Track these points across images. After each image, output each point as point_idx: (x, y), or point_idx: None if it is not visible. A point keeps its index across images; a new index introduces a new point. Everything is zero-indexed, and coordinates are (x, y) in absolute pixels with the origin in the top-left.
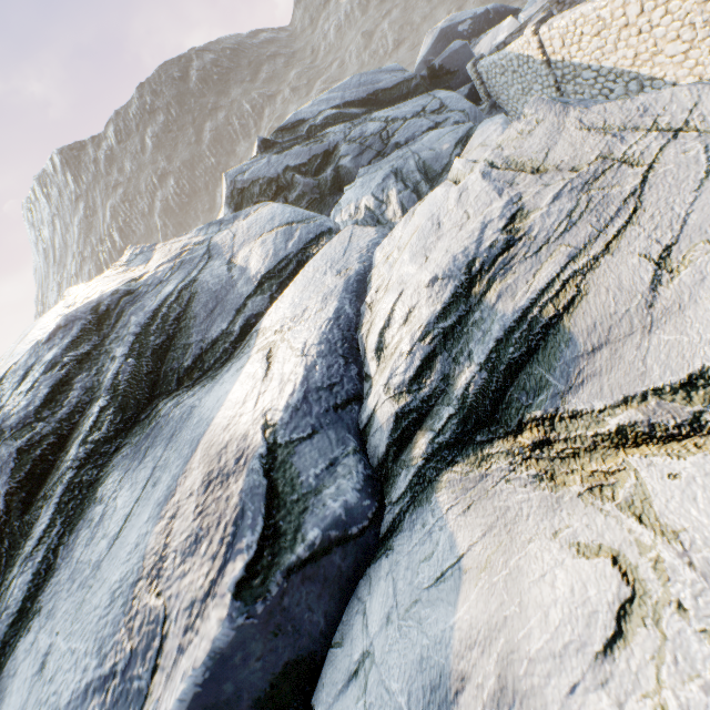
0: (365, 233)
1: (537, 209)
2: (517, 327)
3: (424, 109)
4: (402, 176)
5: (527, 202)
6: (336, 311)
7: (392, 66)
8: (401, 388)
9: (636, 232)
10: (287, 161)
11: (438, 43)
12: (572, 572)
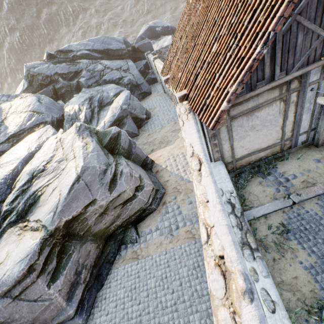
0: (49, 132)
1: (52, 163)
2: (33, 195)
3: (121, 67)
4: (92, 101)
5: (53, 159)
6: (15, 167)
7: (119, 38)
8: (8, 203)
9: (57, 180)
10: (57, 70)
11: (147, 31)
12: (2, 257)
